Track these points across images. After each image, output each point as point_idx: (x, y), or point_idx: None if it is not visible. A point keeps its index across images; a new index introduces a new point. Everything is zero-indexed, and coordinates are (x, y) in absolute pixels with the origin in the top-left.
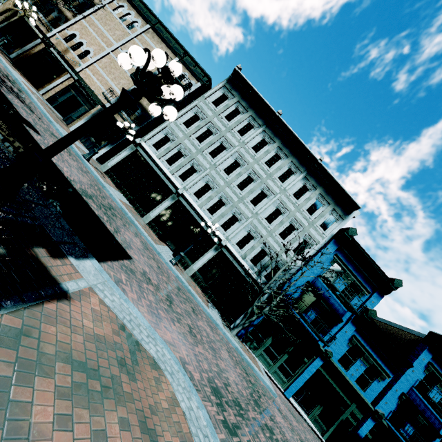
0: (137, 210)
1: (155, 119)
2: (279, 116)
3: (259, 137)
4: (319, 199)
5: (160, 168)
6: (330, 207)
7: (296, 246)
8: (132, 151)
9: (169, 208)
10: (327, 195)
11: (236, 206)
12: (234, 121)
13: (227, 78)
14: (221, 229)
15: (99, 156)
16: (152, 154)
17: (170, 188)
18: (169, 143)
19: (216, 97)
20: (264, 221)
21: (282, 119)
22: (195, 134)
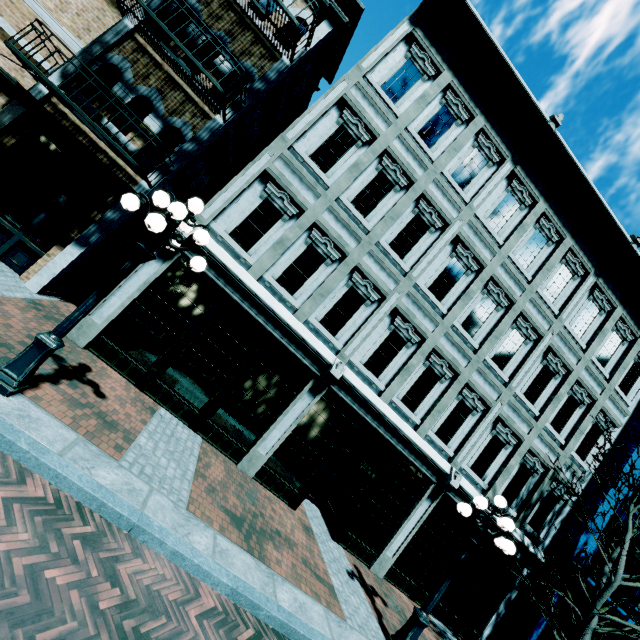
0: (218, 442)
1: (212, 139)
2: (556, 131)
3: (499, 188)
4: (617, 328)
5: (269, 311)
6: (638, 345)
7: (581, 440)
8: (170, 263)
9: (307, 418)
10: (631, 318)
11: (467, 379)
12: (441, 147)
13: (417, 8)
14: (437, 443)
15: (47, 280)
16: (238, 267)
17: (303, 364)
18: (279, 223)
19: (390, 69)
20: (521, 400)
21: (561, 141)
22: (348, 189)
